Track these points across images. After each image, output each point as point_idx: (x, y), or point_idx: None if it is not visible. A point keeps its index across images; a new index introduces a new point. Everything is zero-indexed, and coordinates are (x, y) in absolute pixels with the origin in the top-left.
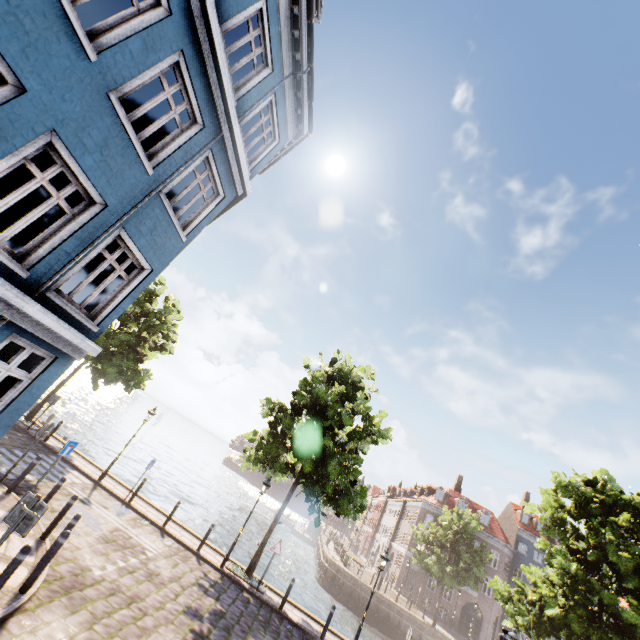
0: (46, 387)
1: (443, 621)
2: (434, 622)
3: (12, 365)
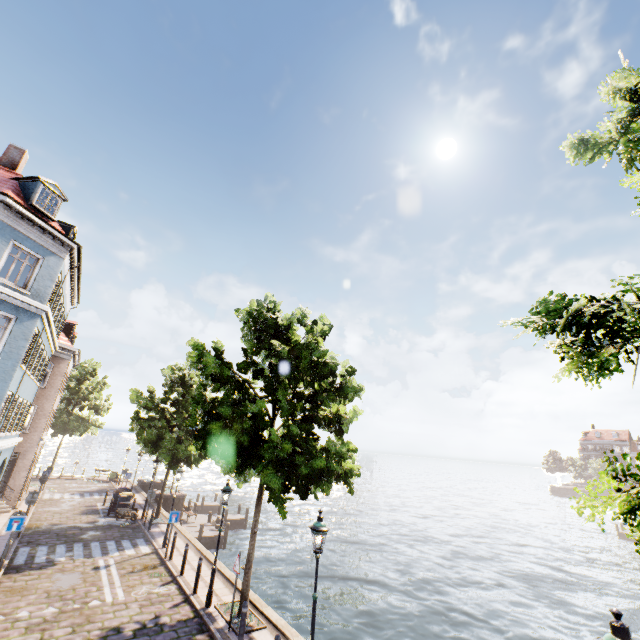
0: None
1: None
2: None
3: None
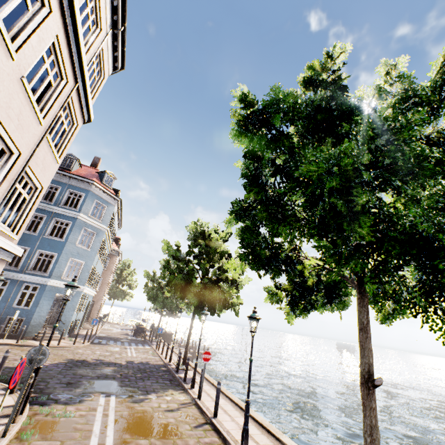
0: (43, 294)
1: None
2: None
3: (30, 290)
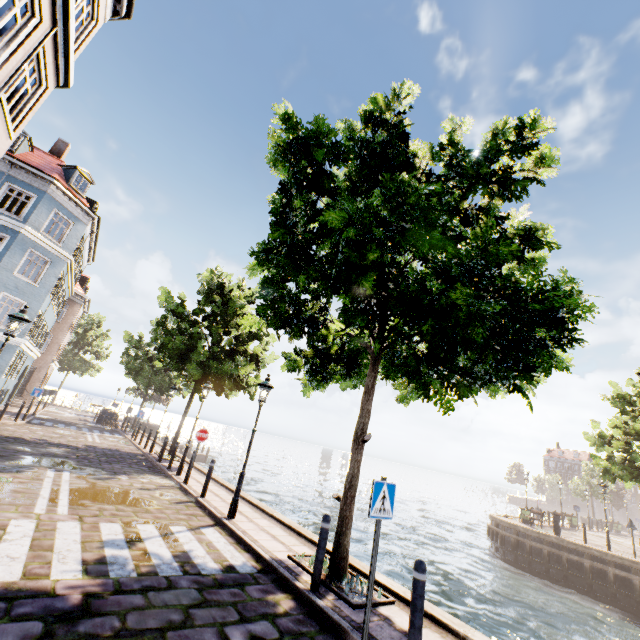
0: None
1: None
2: None
3: None
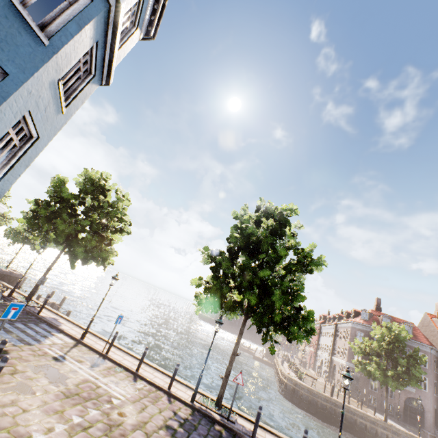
0: None
1: (390, 414)
2: (385, 418)
3: None
